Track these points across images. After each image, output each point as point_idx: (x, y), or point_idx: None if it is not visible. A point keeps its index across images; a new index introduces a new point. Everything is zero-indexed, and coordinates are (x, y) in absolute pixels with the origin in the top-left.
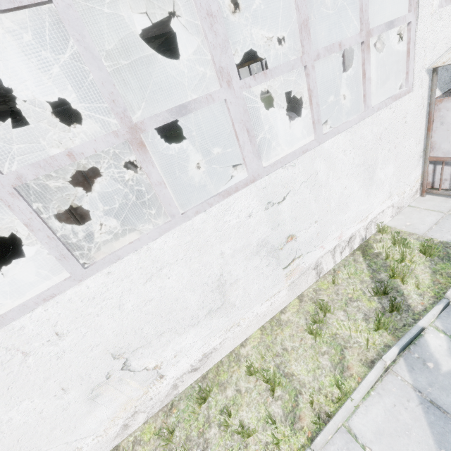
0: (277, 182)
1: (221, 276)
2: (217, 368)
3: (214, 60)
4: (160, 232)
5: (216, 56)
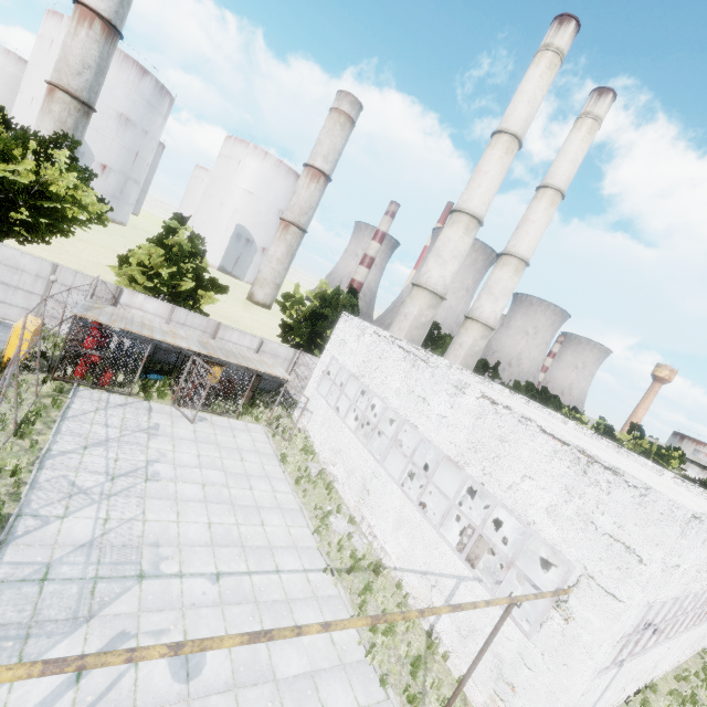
0: None
1: (699, 637)
2: (679, 667)
3: None
4: None
5: None
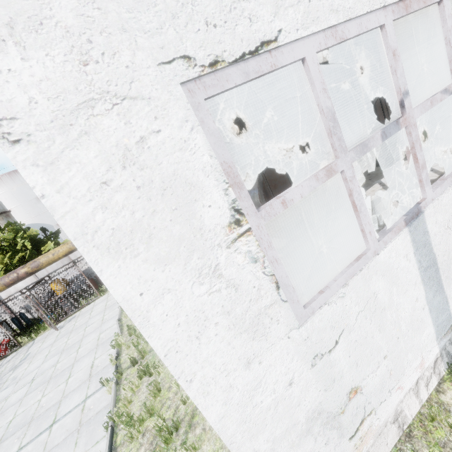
0: None
1: None
2: None
3: None
4: None
5: None
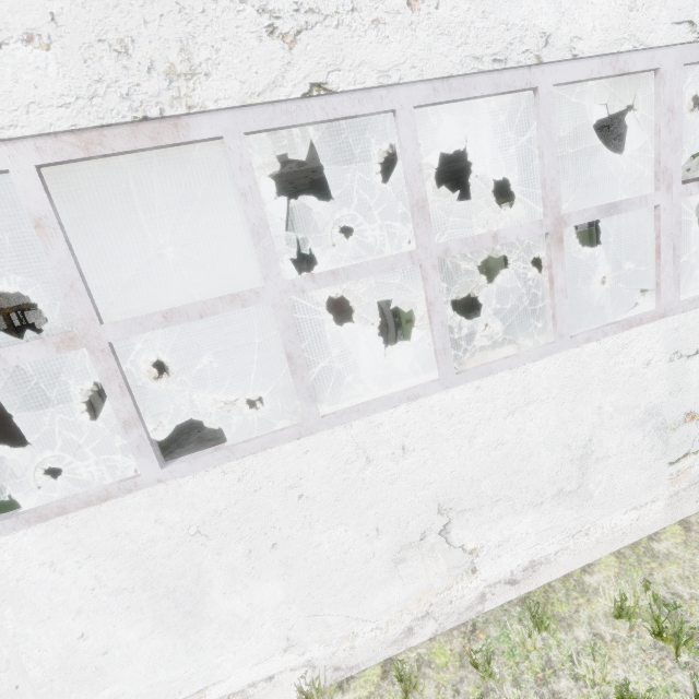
0: (693, 326)
1: (589, 442)
2: (545, 593)
3: (660, 159)
4: (541, 353)
5: (664, 154)
